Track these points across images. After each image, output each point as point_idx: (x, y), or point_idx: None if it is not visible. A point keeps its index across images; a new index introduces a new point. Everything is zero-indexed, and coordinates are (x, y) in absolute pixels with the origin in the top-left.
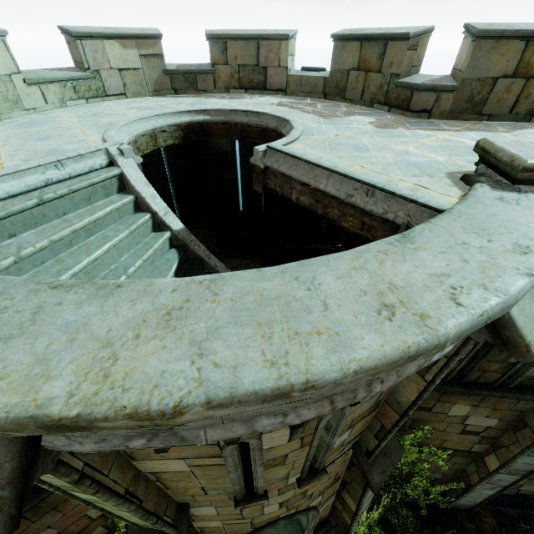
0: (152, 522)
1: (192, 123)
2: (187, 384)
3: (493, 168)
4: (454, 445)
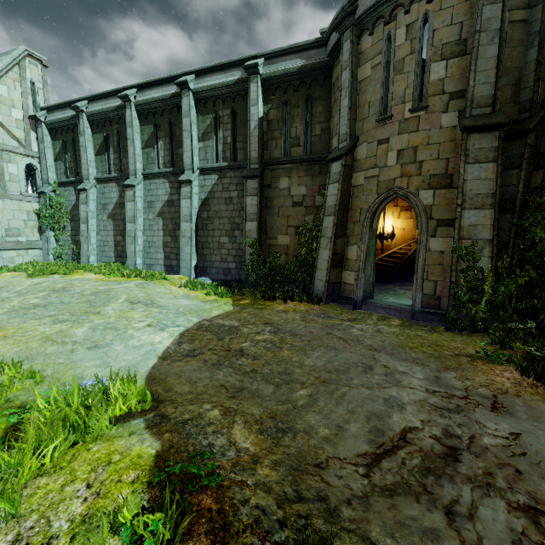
0: (349, 106)
1: None
2: None
3: None
4: None
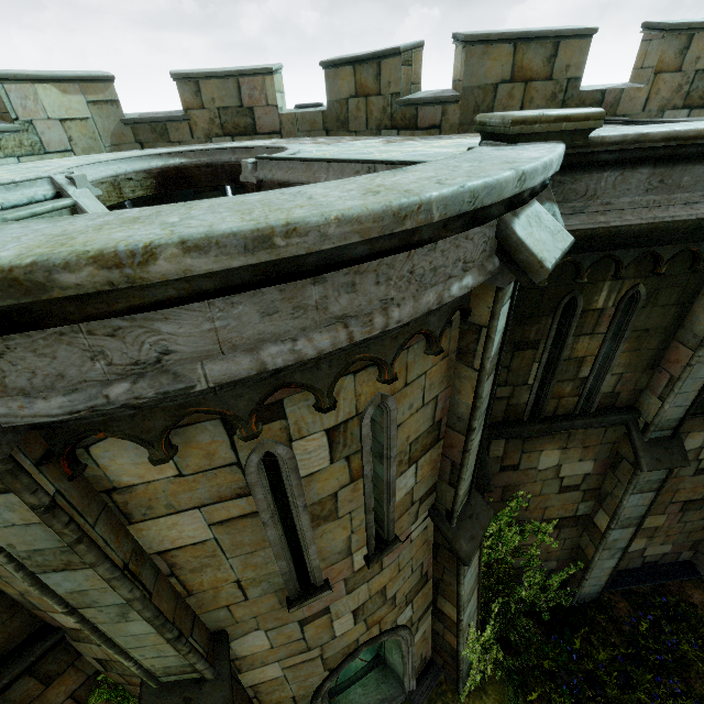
0: (172, 637)
1: (166, 169)
2: (158, 236)
3: (493, 139)
4: (557, 511)
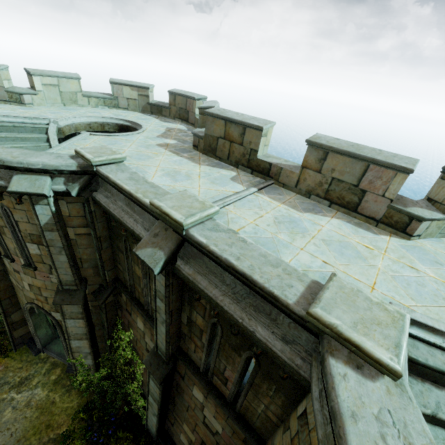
0: None
1: (124, 125)
2: None
3: None
4: None
